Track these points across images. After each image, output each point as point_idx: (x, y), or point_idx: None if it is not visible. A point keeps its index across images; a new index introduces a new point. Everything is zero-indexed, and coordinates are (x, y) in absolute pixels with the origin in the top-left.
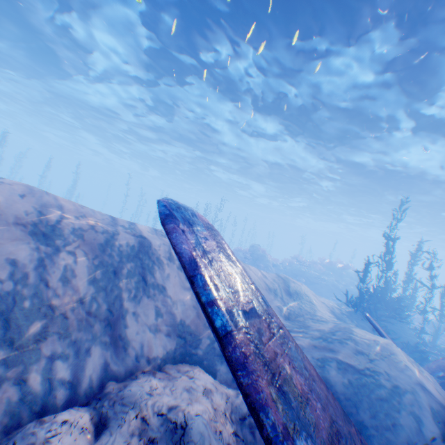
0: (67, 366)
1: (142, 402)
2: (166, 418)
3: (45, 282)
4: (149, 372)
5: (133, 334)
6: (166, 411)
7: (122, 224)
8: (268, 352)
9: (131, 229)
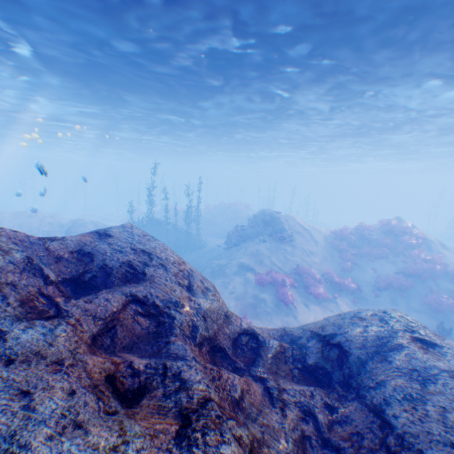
0: None
1: None
2: None
3: None
4: None
5: None
6: None
7: None
8: None
9: None
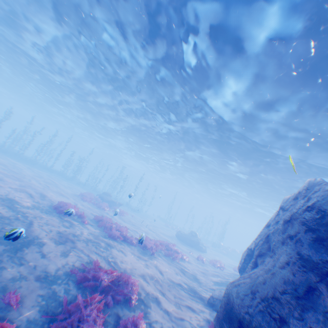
0: None
1: None
2: None
3: None
4: None
5: None
6: None
7: None
8: None
9: None
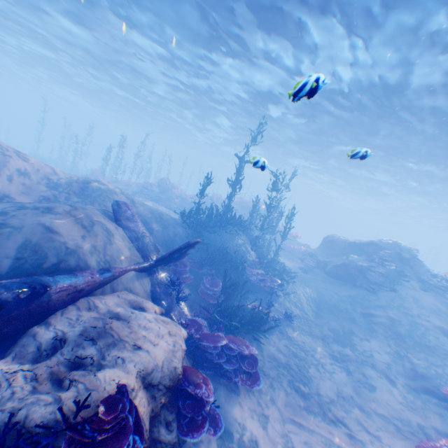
0: None
1: None
2: None
3: None
4: None
5: None
6: None
7: None
8: None
9: None
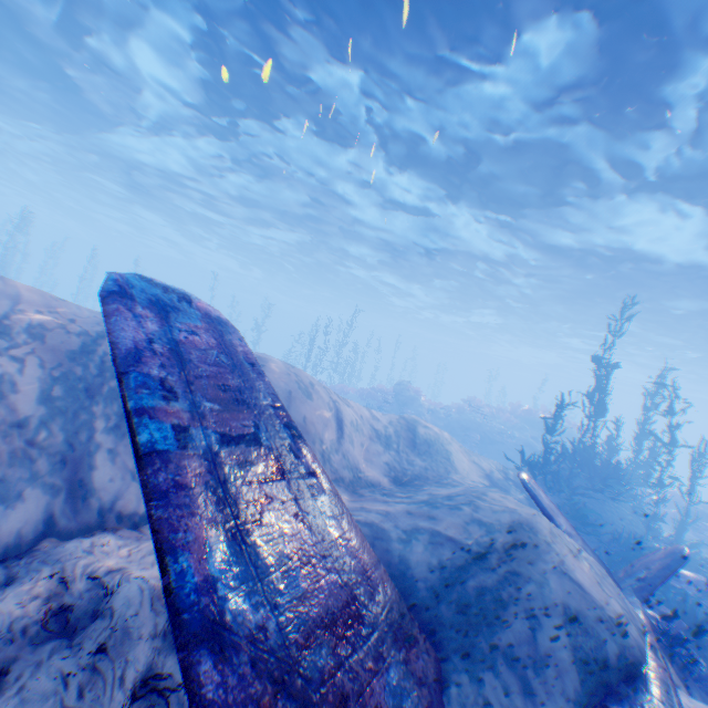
0: None
1: (71, 560)
2: (100, 583)
3: None
4: (112, 529)
5: (101, 478)
6: (104, 574)
7: None
8: (247, 492)
9: None
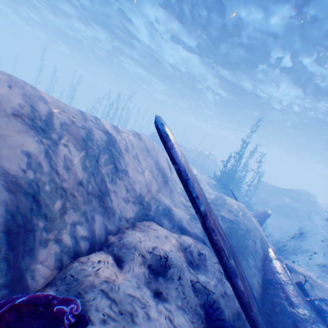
0: (82, 228)
1: (138, 246)
2: (153, 253)
3: (55, 171)
4: (130, 228)
5: (115, 205)
6: (151, 249)
7: (91, 119)
8: (213, 219)
9: (99, 125)
